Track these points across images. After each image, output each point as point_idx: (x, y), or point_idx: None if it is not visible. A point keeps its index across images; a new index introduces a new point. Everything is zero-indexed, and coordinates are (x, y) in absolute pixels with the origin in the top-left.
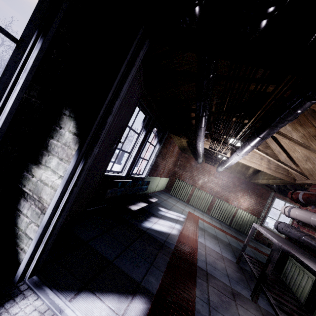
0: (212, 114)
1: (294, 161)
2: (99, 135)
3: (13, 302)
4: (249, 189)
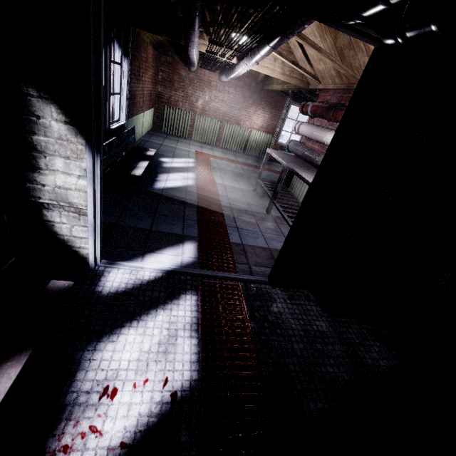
0: (205, 0)
1: (309, 60)
2: (100, 118)
3: (105, 277)
4: (263, 100)
